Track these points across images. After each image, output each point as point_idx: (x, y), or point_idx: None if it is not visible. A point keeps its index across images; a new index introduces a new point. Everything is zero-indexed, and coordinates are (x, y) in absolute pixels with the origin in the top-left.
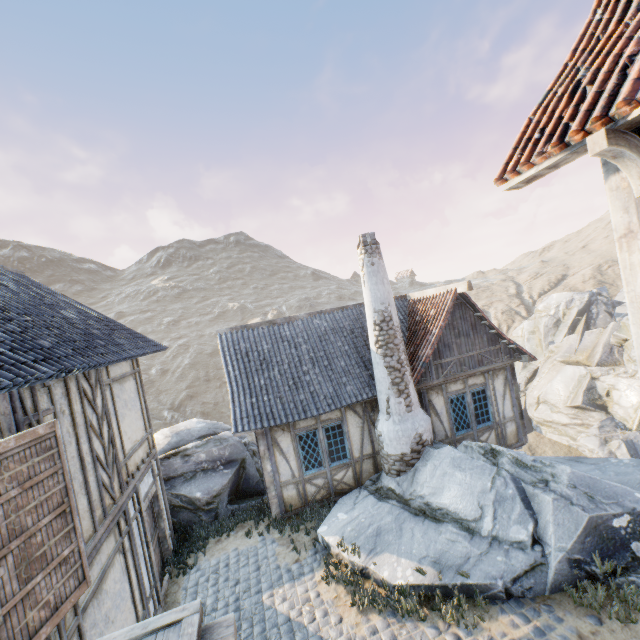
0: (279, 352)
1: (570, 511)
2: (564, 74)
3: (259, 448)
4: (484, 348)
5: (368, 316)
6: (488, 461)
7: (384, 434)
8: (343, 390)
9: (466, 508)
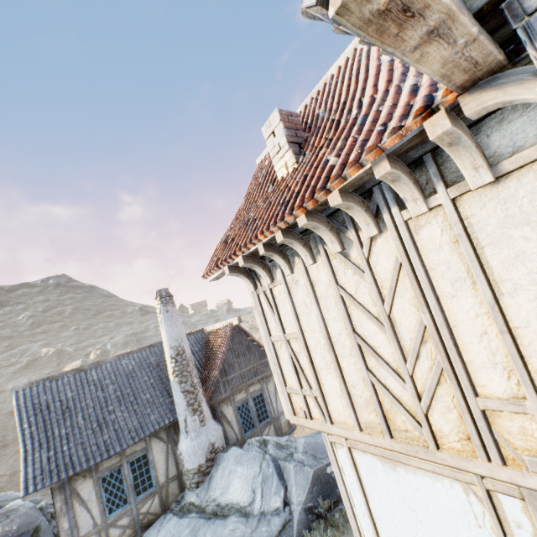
0: (85, 397)
1: (303, 471)
2: (230, 227)
3: (55, 505)
4: (257, 362)
5: (166, 352)
6: (262, 450)
7: (184, 452)
8: (147, 420)
9: (244, 496)
